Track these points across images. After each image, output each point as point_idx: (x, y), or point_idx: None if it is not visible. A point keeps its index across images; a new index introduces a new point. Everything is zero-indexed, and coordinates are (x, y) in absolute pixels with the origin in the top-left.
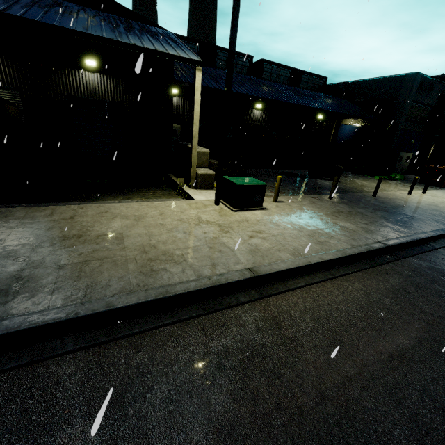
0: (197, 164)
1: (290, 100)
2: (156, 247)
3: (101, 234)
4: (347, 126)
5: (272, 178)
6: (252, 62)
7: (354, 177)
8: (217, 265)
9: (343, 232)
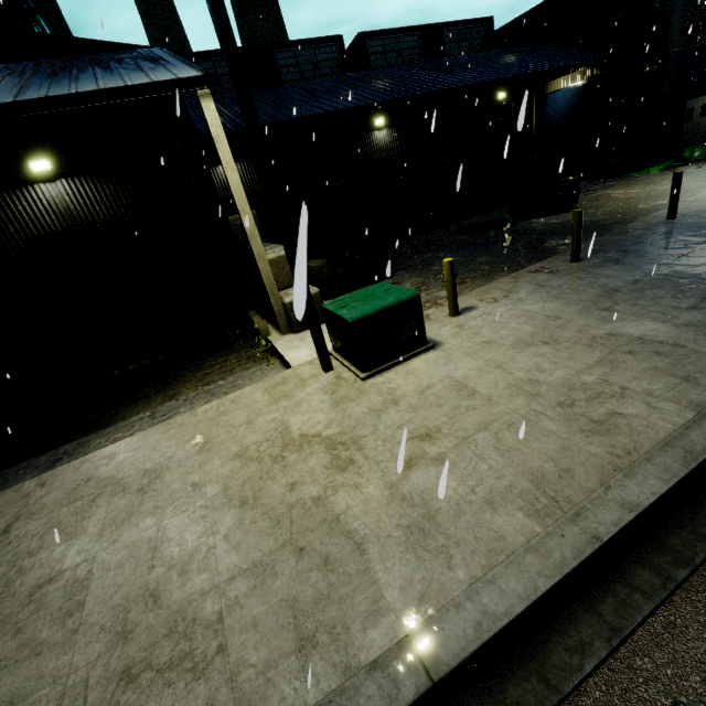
0: (282, 283)
1: (433, 86)
2: (157, 598)
3: (44, 580)
4: (558, 93)
5: (440, 250)
6: (343, 47)
7: (606, 187)
8: (314, 645)
9: (649, 360)
